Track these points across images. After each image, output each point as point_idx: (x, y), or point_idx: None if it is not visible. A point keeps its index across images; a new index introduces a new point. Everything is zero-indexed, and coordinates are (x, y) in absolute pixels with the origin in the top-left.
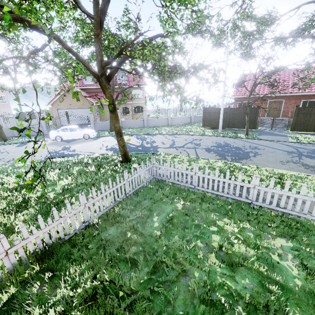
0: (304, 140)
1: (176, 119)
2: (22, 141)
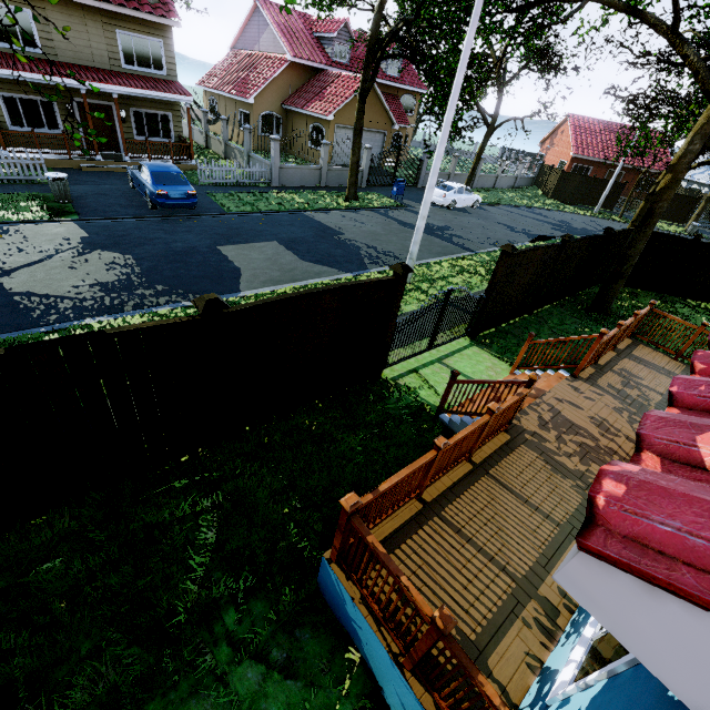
0: (669, 229)
1: (503, 178)
2: (391, 204)
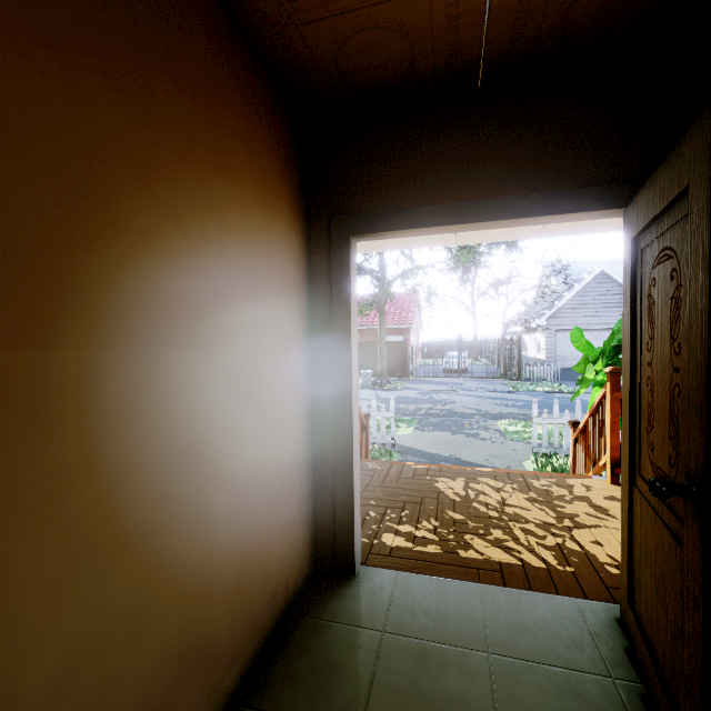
0: None
1: None
2: None
